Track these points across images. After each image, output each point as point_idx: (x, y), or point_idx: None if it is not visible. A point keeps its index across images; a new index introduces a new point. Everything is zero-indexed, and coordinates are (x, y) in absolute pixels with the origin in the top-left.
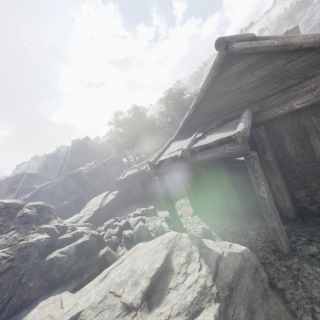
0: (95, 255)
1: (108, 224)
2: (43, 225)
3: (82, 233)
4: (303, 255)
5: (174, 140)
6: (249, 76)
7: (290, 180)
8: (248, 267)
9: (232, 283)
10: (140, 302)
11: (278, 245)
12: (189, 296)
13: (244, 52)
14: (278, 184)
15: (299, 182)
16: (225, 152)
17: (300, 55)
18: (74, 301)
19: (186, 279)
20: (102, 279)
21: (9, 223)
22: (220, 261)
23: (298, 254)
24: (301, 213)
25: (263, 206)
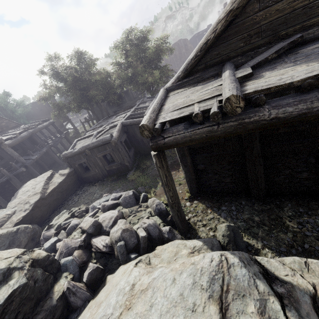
0: (44, 301)
1: (61, 223)
2: None
3: (7, 270)
4: None
5: (174, 88)
6: None
7: None
8: None
9: None
10: None
11: None
12: None
13: None
14: None
15: None
16: None
17: None
18: None
19: None
20: None
21: None
22: None
23: None
24: None
25: None
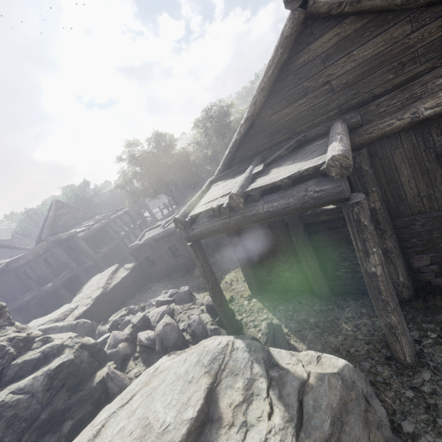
0: (87, 382)
1: (116, 319)
2: None
3: (61, 346)
4: (437, 366)
5: (217, 180)
6: (344, 60)
7: (406, 239)
8: (354, 401)
9: (330, 438)
10: None
11: (396, 351)
12: None
13: (337, 11)
14: (388, 246)
15: (420, 242)
16: (307, 196)
17: (437, 14)
18: None
19: (245, 439)
20: (91, 440)
21: None
22: (304, 393)
23: (428, 363)
24: (421, 290)
25: (374, 289)
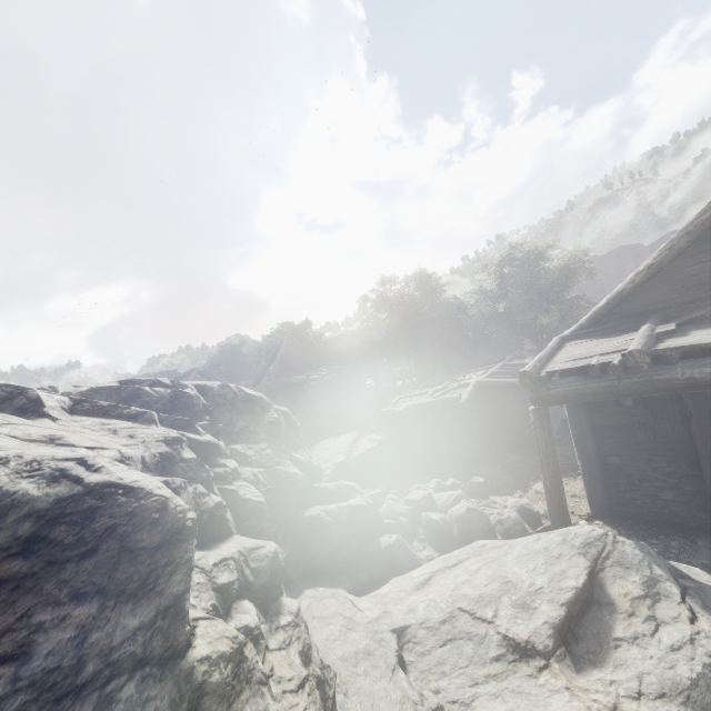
0: (372, 542)
1: (372, 495)
2: (293, 452)
3: (352, 489)
4: None
5: (574, 338)
6: None
7: None
8: None
9: None
10: (552, 644)
11: None
12: (681, 666)
13: None
14: None
15: None
16: None
17: None
18: (379, 607)
19: (658, 631)
20: (419, 586)
21: (257, 429)
22: None
23: None
24: None
25: None
